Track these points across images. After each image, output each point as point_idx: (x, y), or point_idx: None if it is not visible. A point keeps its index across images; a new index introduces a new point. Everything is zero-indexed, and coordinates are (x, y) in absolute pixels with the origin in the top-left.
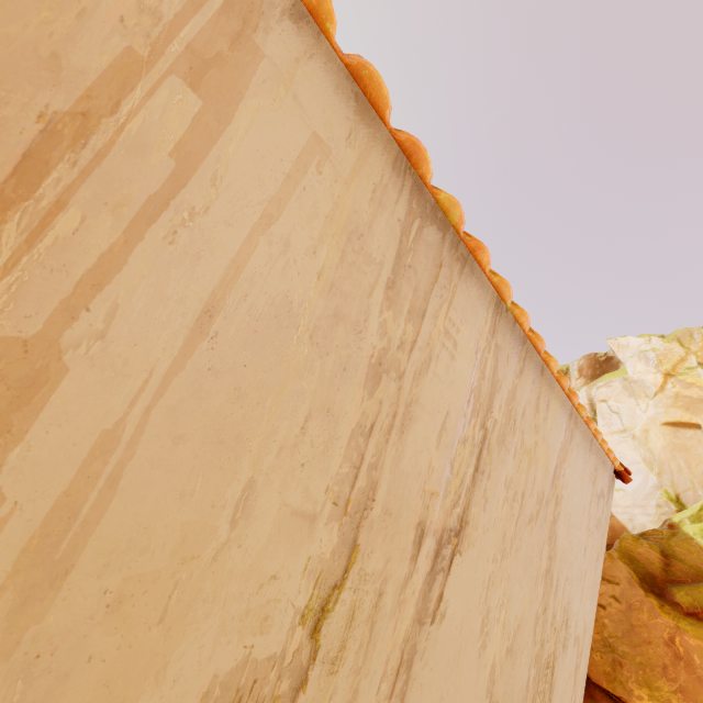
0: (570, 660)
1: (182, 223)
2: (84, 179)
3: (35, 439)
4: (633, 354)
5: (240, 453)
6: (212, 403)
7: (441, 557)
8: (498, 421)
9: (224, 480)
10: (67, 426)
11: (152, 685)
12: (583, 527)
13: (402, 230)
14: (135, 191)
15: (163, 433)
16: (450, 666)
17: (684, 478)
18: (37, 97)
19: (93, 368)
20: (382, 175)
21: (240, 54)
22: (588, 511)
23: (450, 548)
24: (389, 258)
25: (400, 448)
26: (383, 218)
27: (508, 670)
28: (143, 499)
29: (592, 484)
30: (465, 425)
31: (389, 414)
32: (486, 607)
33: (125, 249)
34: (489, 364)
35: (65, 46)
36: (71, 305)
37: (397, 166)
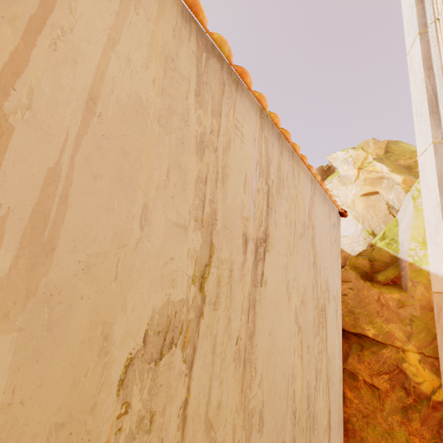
0: (332, 308)
1: (58, 37)
2: None
3: (8, 170)
4: (341, 161)
5: (134, 188)
6: (110, 157)
7: (258, 253)
8: (274, 181)
9: (130, 203)
10: (25, 164)
11: (120, 313)
12: (328, 242)
13: (196, 59)
14: (20, 11)
15: (85, 172)
16: (275, 308)
17: (374, 221)
18: None
19: (30, 128)
20: (176, 20)
21: None
22: (329, 233)
23: (262, 248)
24: (193, 76)
25: (224, 192)
26: (184, 49)
27: (303, 311)
28: (85, 211)
29: (329, 219)
30: (257, 182)
31: (214, 172)
32: (286, 280)
33: (26, 51)
34: (263, 147)
35: None
36: (2, 86)
37: (184, 15)
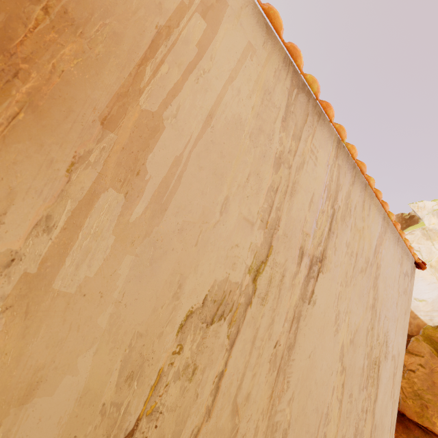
0: (389, 368)
1: (200, 75)
2: (169, 52)
3: (156, 153)
4: (428, 212)
5: (222, 182)
6: (212, 156)
7: (312, 270)
8: (340, 207)
9: (217, 192)
10: (165, 150)
11: (193, 272)
12: (395, 290)
13: (288, 93)
14: (185, 59)
15: (195, 164)
16: (319, 332)
17: None
18: (155, 19)
19: (173, 129)
20: (278, 64)
21: (219, 4)
22: (397, 281)
23: (317, 268)
24: (283, 106)
25: (290, 204)
26: (280, 86)
27: (351, 352)
28: (189, 189)
29: (400, 265)
30: (323, 203)
31: (285, 185)
32: (337, 310)
33: (182, 83)
34: (334, 174)
35: (163, 0)
36: (166, 102)
37: (285, 61)
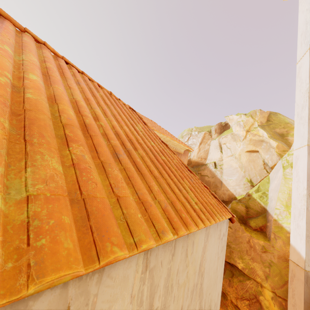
0: None
1: None
2: None
3: None
4: (235, 123)
5: None
6: None
7: None
8: (158, 305)
9: None
10: None
11: None
12: (216, 261)
13: None
14: None
15: None
16: None
17: (253, 172)
18: None
19: None
20: None
21: None
22: (217, 252)
23: None
24: None
25: None
26: None
27: None
28: None
29: (219, 239)
30: None
31: None
32: None
33: None
34: (145, 289)
35: None
36: None
37: None
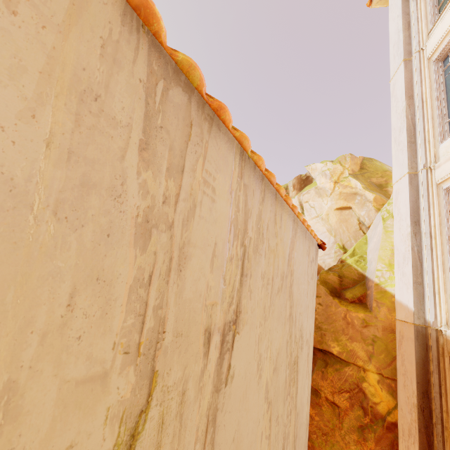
0: (305, 353)
1: None
2: None
3: None
4: (319, 173)
5: None
6: None
7: (225, 343)
8: (252, 238)
9: None
10: None
11: None
12: (305, 282)
13: (146, 91)
14: None
15: None
16: (242, 401)
17: (346, 236)
18: None
19: None
20: (110, 28)
21: None
22: (307, 272)
23: (231, 333)
24: (137, 120)
25: (180, 283)
26: (122, 77)
27: (275, 380)
28: None
29: (308, 256)
30: (230, 248)
31: (165, 261)
32: (258, 355)
33: None
34: (241, 199)
35: None
36: None
37: (126, 20)
